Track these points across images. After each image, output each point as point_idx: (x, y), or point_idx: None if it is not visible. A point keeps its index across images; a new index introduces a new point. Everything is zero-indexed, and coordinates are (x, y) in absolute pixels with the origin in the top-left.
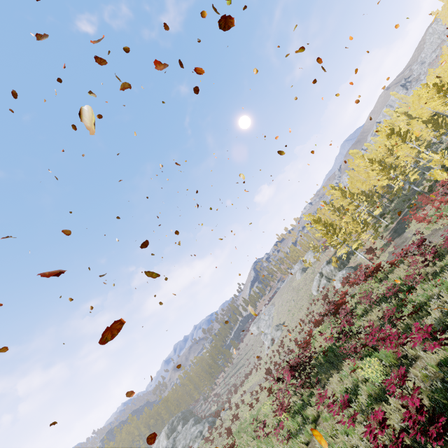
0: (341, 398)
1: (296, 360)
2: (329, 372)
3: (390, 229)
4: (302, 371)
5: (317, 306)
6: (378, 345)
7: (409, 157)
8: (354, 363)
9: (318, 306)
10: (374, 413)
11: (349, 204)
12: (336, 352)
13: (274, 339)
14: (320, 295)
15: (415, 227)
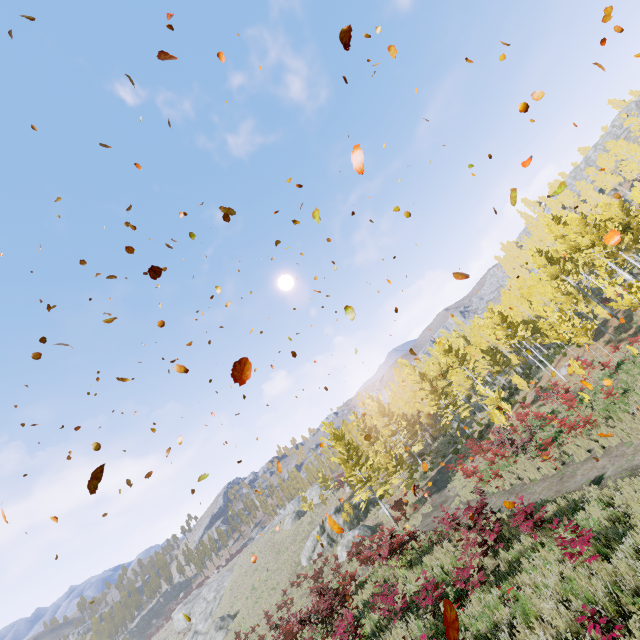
0: None
1: None
2: None
3: (429, 478)
4: None
5: (301, 589)
6: None
7: (462, 387)
8: None
9: (303, 589)
10: None
11: (385, 426)
12: None
13: None
14: (312, 567)
15: (460, 483)
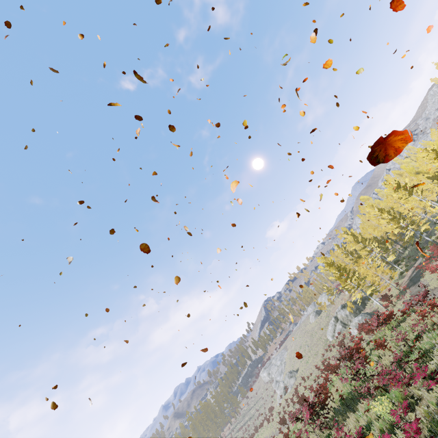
0: (356, 430)
1: (314, 399)
2: (346, 413)
3: (406, 276)
4: (319, 410)
5: (333, 352)
6: (388, 386)
7: (418, 208)
8: (368, 403)
9: (334, 353)
10: (382, 437)
11: (362, 249)
12: (352, 395)
13: (287, 387)
14: (336, 341)
15: (429, 277)
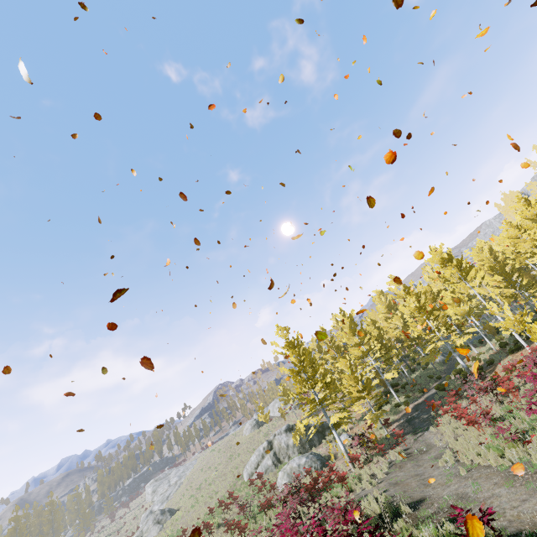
0: None
1: None
2: None
3: (402, 413)
4: None
5: (230, 511)
6: None
7: (457, 313)
8: None
9: (231, 513)
10: None
11: (355, 346)
12: None
13: None
14: (251, 486)
15: (452, 430)
